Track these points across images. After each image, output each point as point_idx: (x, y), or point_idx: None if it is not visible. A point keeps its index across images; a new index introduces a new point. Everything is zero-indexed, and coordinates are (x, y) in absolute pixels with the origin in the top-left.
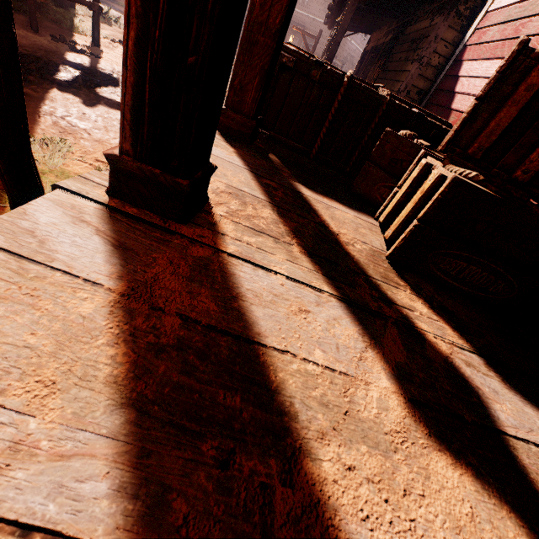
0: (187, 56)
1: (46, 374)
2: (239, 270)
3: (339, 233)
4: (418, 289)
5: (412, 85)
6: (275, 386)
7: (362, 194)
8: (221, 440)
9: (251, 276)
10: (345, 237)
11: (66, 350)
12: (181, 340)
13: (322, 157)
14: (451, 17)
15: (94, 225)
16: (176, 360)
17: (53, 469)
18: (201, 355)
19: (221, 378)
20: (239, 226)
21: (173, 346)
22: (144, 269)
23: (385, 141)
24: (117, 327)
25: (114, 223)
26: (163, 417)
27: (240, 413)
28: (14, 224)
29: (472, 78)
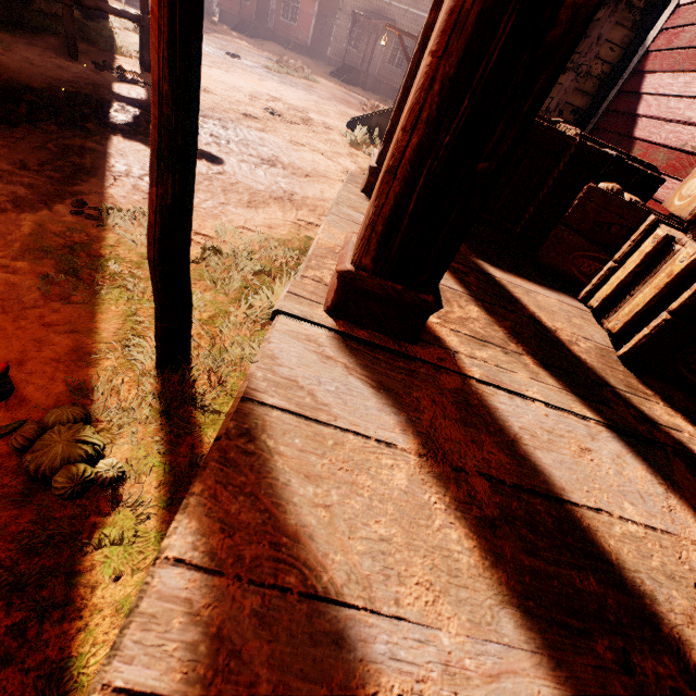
0: (478, 162)
1: (418, 573)
2: (498, 402)
3: (556, 329)
4: (668, 398)
5: (565, 102)
6: (615, 558)
7: (551, 265)
8: (608, 638)
9: (513, 408)
10: (564, 334)
11: (415, 539)
12: (502, 509)
13: (485, 215)
14: (620, 10)
15: (340, 361)
16: (512, 536)
17: (493, 693)
18: (530, 527)
19: (564, 555)
20: (460, 335)
21: (499, 519)
22: (416, 415)
23: (586, 199)
24: (439, 500)
25: (356, 355)
26: (544, 614)
27: (605, 600)
28: (275, 373)
29: (664, 97)
